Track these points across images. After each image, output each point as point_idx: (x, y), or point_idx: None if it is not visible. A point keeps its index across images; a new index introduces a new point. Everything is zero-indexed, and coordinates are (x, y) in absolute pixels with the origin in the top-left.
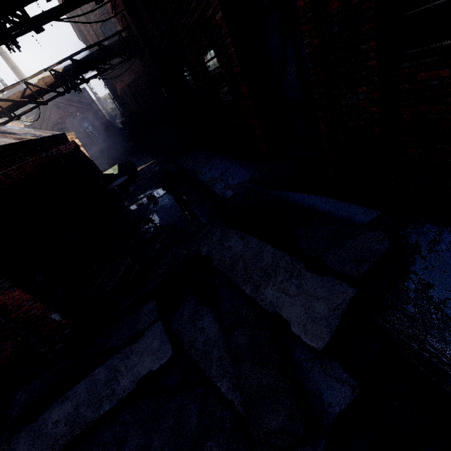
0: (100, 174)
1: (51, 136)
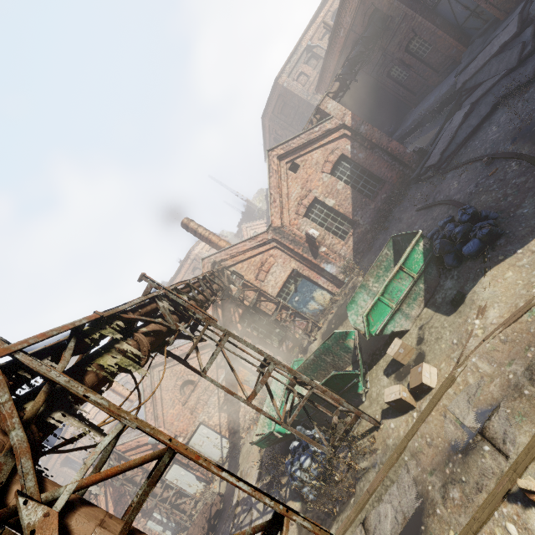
0: None
1: None
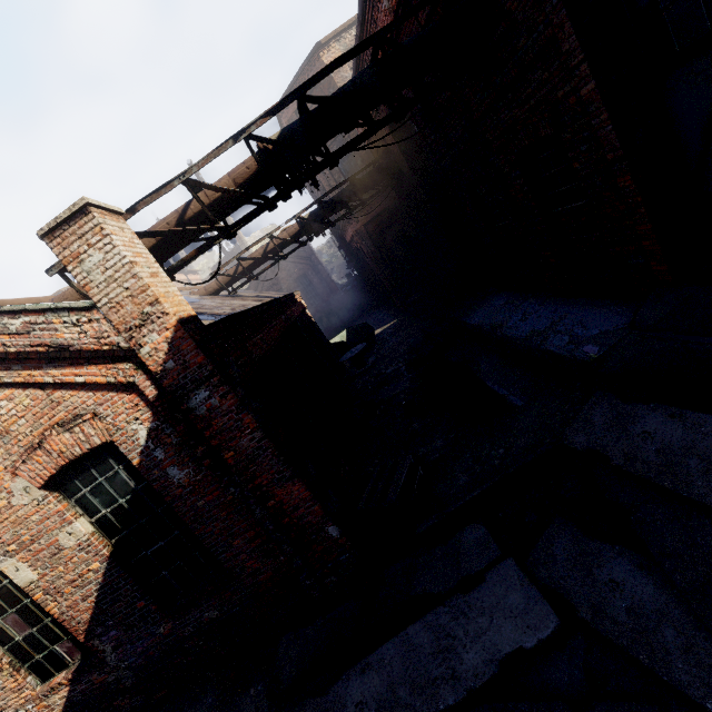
0: (327, 343)
1: (285, 296)
